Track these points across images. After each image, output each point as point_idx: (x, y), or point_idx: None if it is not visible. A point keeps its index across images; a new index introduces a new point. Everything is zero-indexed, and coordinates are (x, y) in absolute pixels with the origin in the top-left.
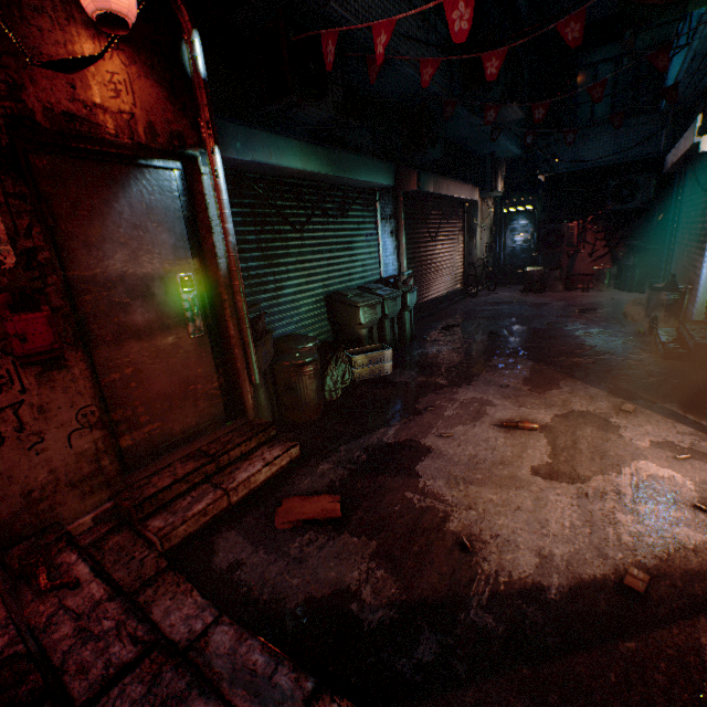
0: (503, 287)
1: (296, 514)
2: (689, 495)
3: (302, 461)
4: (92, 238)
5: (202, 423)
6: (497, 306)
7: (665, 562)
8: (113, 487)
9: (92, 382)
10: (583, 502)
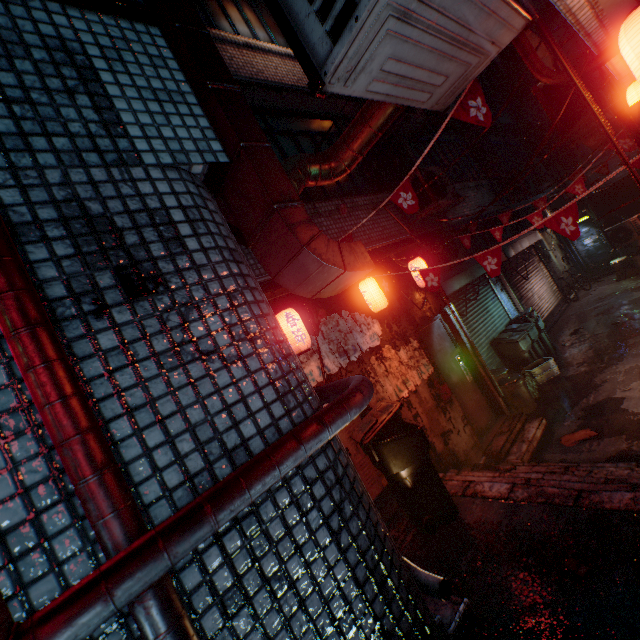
0: (596, 282)
1: (572, 439)
2: None
3: (550, 425)
4: (433, 354)
5: (488, 421)
6: (603, 301)
7: None
8: (481, 450)
9: (459, 406)
10: None
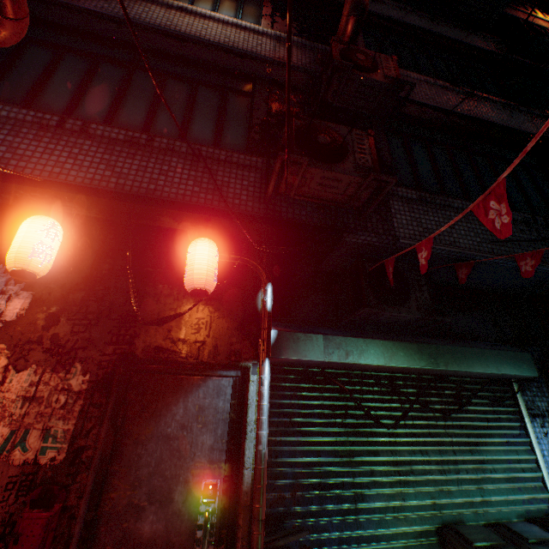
0: None
1: None
2: None
3: None
4: (143, 435)
5: None
6: None
7: None
8: None
9: None
10: None
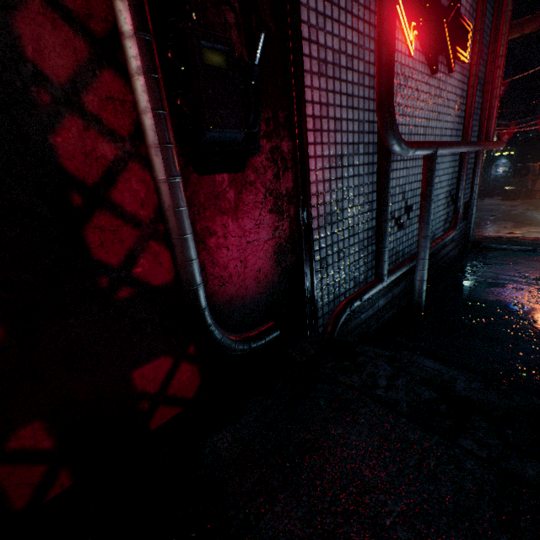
0: (488, 198)
1: None
2: None
3: None
4: None
5: None
6: (489, 206)
7: None
8: None
9: None
10: None
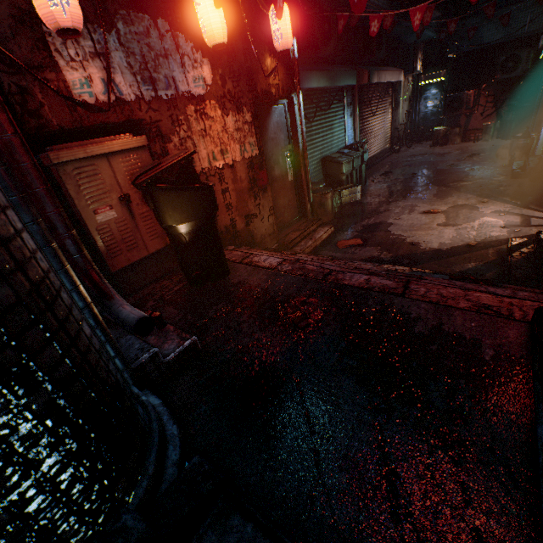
0: (417, 144)
1: (345, 244)
2: (500, 225)
3: (336, 233)
4: (265, 140)
5: (292, 220)
6: (414, 158)
7: (483, 240)
8: (276, 239)
9: (272, 198)
10: (458, 231)
